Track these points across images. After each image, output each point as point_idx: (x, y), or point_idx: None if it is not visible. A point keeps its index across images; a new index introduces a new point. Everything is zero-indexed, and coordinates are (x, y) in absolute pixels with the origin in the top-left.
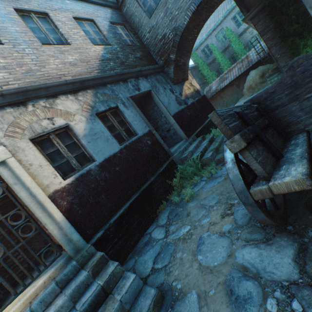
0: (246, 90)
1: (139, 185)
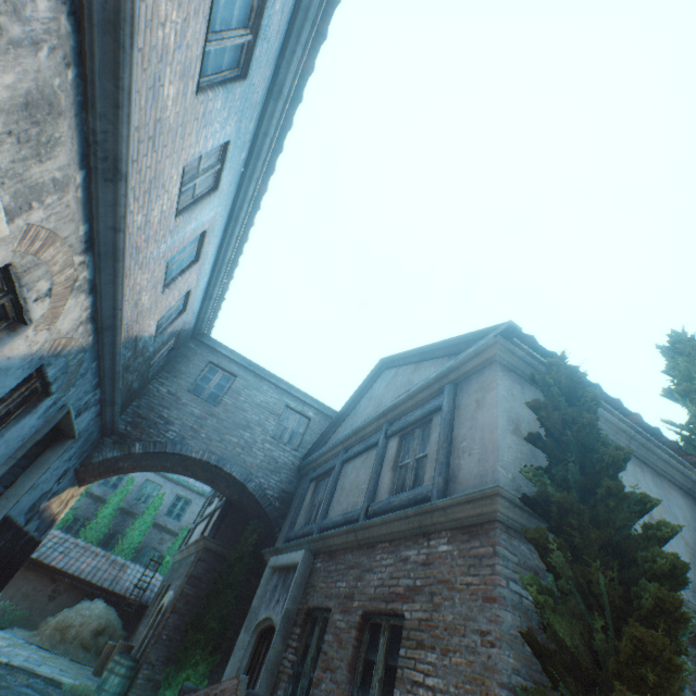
0: (56, 627)
1: None
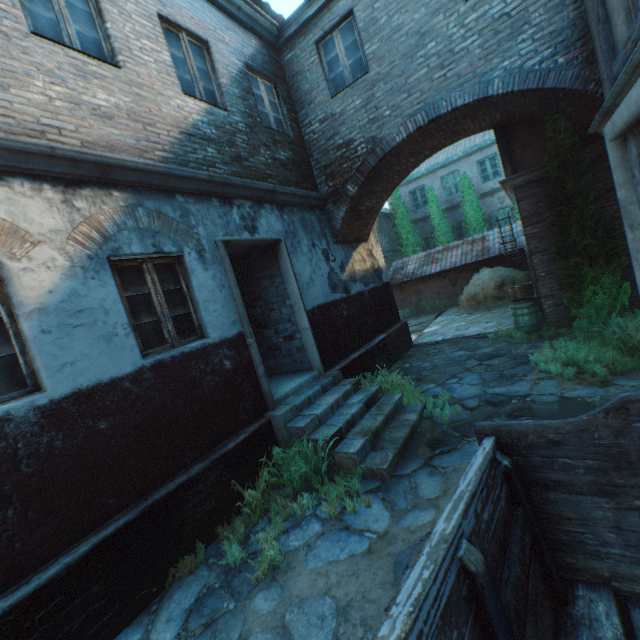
0: (466, 300)
1: (152, 482)
